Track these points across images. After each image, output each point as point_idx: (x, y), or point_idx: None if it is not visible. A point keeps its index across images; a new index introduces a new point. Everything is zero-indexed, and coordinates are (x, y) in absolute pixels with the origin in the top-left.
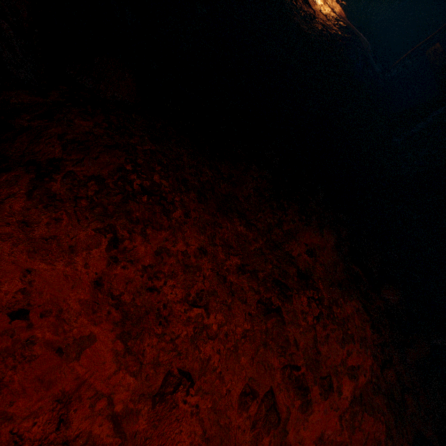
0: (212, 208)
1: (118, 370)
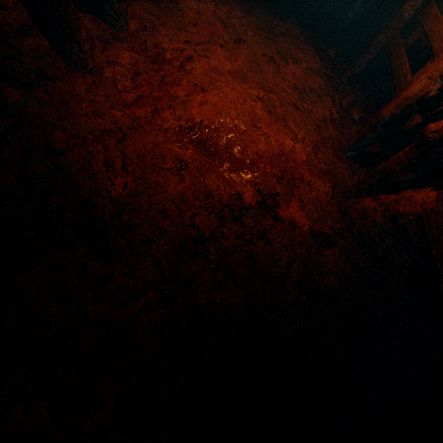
0: (243, 10)
1: (223, 33)
